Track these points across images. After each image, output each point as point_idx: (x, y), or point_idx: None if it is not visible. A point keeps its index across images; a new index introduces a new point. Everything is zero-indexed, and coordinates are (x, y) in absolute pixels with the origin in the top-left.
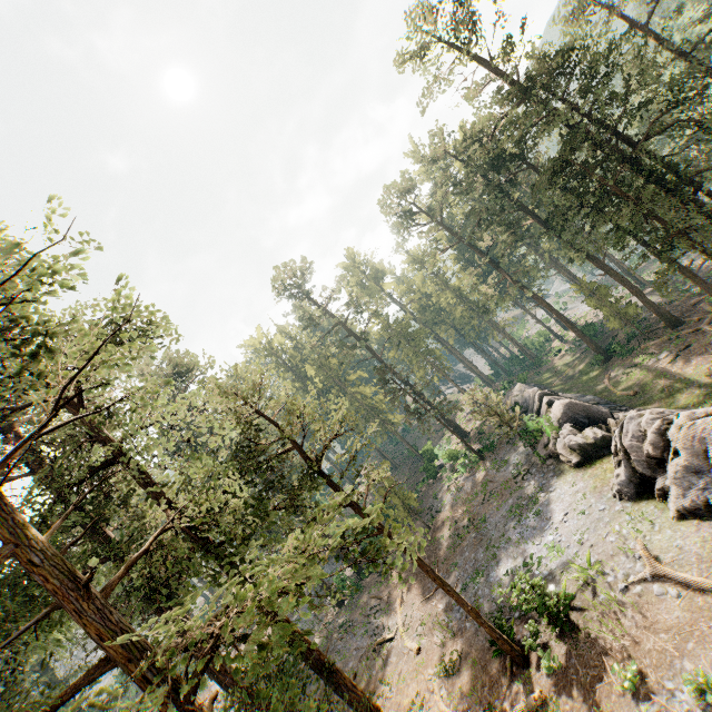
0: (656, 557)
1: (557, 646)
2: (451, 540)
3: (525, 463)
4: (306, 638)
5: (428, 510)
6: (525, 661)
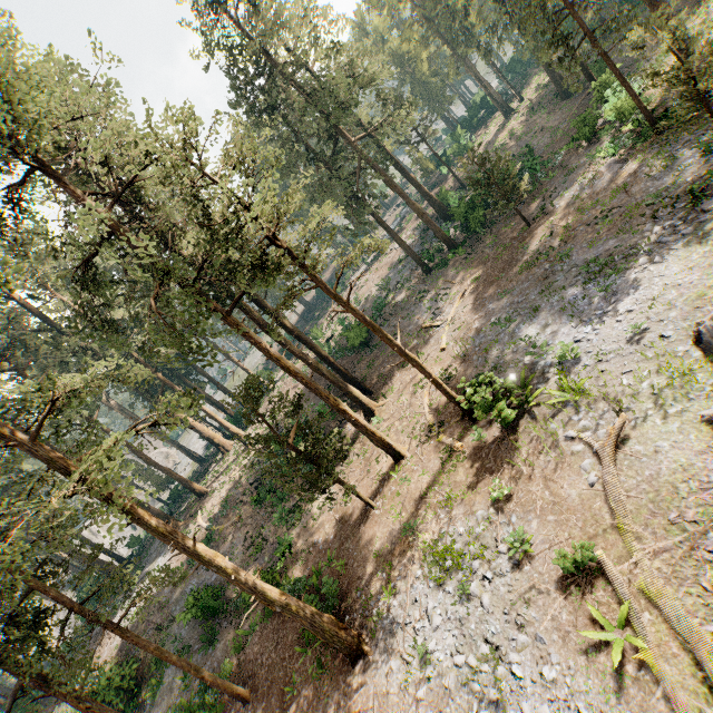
0: (626, 439)
1: (496, 428)
2: (531, 256)
3: (687, 182)
4: (292, 370)
5: (548, 194)
6: (472, 419)
